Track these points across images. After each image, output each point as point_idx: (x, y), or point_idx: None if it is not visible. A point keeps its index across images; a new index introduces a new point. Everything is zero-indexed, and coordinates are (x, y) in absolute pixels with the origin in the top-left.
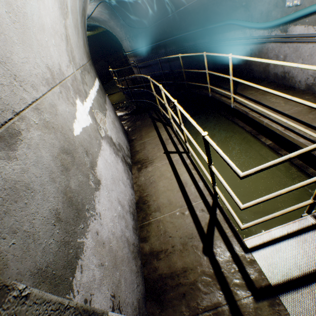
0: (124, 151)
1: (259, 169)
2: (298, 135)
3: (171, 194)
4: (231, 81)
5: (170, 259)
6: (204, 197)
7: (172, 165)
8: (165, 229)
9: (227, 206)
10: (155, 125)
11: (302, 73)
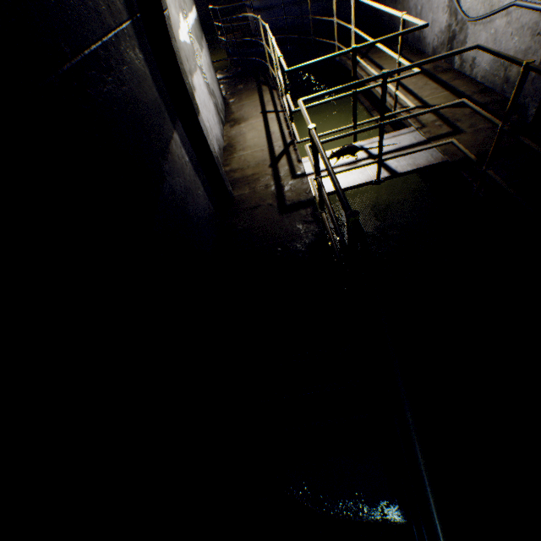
0: (218, 104)
1: (297, 67)
2: (390, 96)
3: (257, 140)
4: (352, 34)
5: (244, 172)
6: (284, 140)
7: (266, 121)
8: (245, 159)
9: (295, 133)
10: (259, 89)
11: (431, 32)
